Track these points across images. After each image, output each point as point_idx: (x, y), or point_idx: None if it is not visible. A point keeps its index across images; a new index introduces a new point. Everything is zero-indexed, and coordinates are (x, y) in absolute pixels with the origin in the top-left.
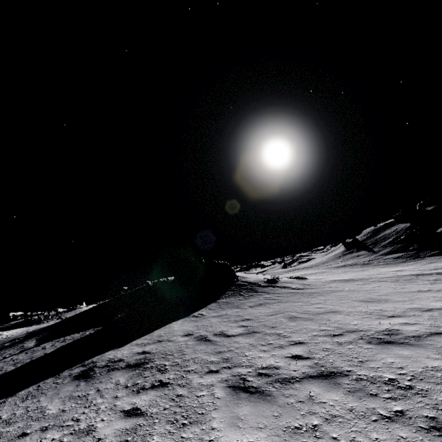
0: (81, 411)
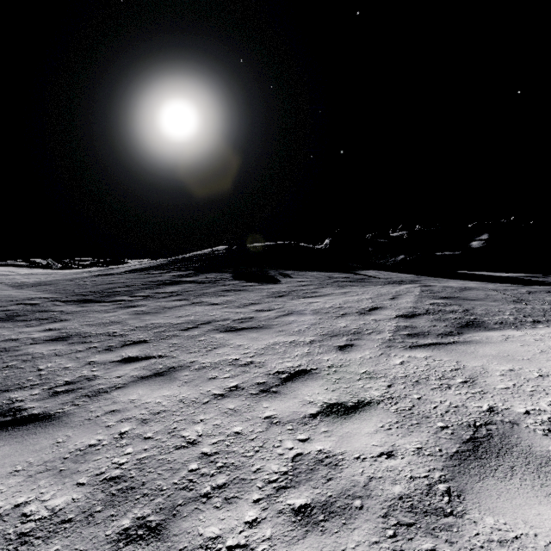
0: None
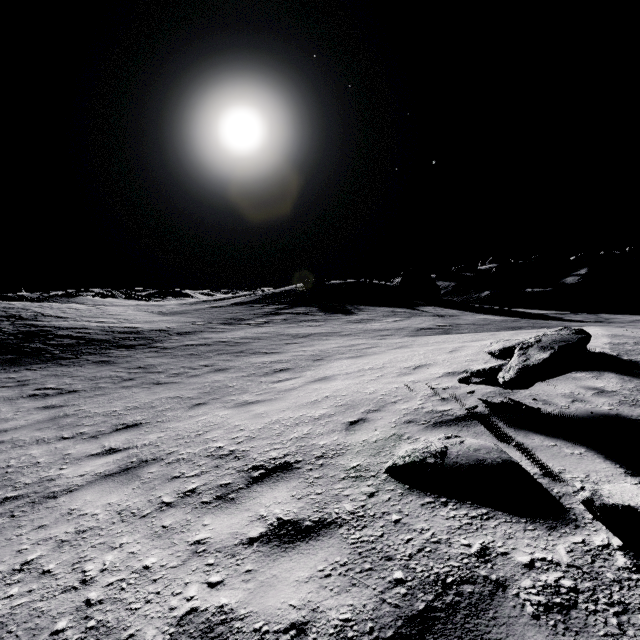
0: (613, 316)
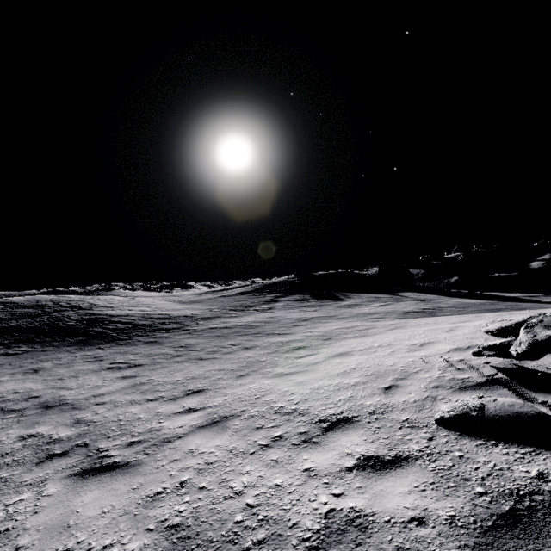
0: None
